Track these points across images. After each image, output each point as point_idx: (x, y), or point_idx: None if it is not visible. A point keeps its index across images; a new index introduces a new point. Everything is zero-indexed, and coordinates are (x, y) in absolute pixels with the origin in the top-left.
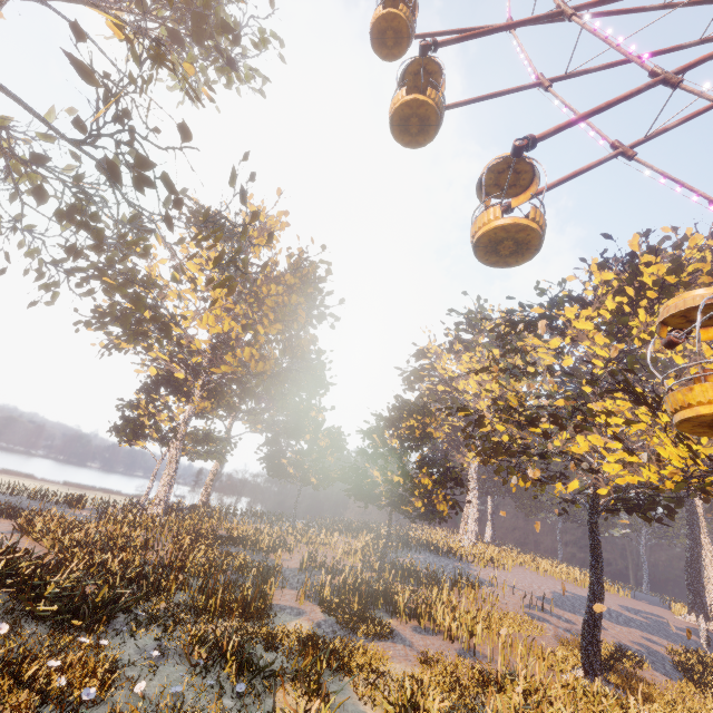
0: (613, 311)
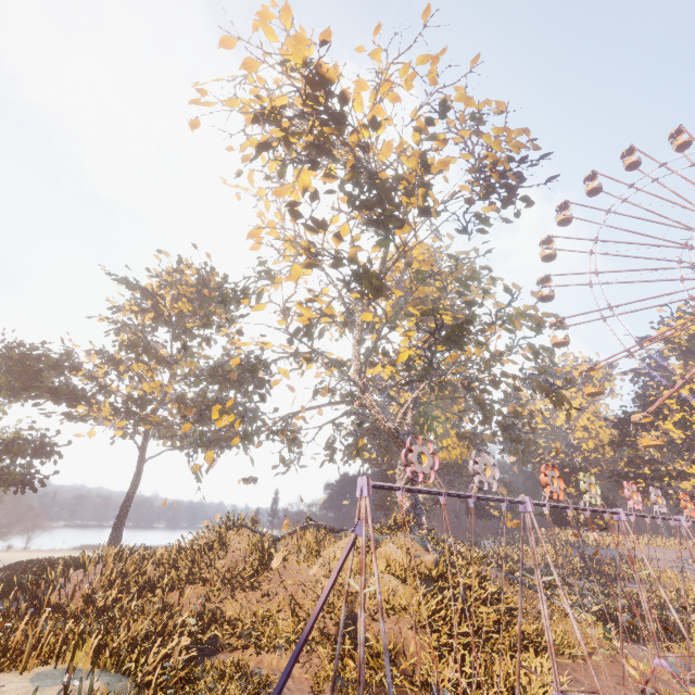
0: (680, 418)
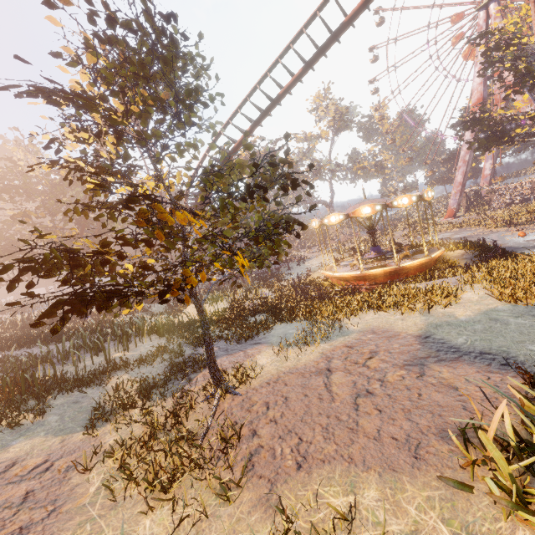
0: None
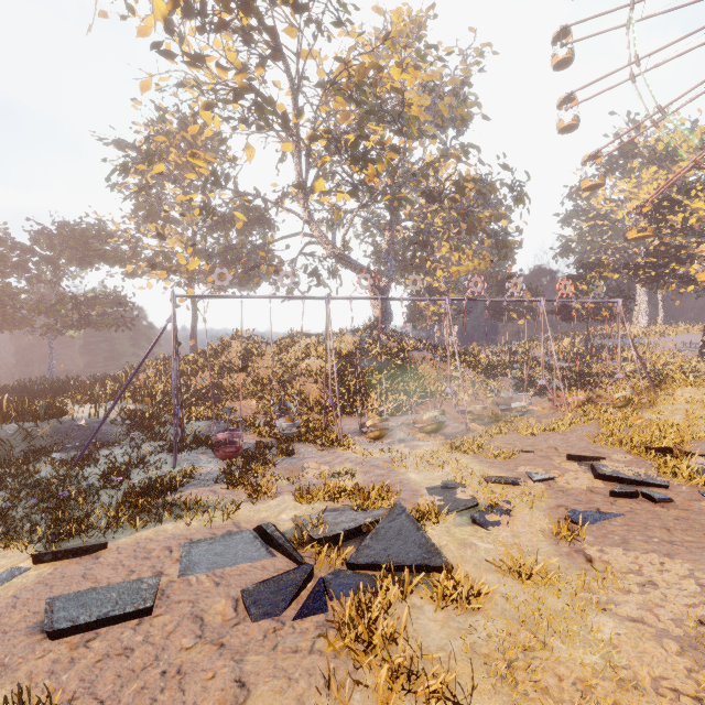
0: None
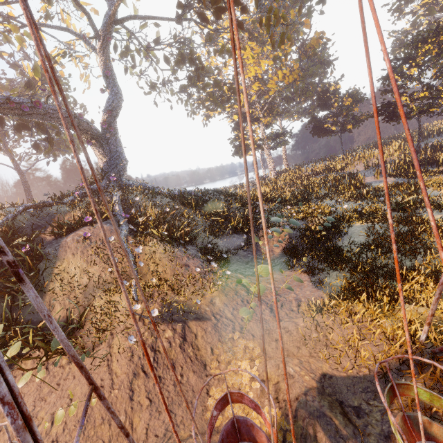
0: None
